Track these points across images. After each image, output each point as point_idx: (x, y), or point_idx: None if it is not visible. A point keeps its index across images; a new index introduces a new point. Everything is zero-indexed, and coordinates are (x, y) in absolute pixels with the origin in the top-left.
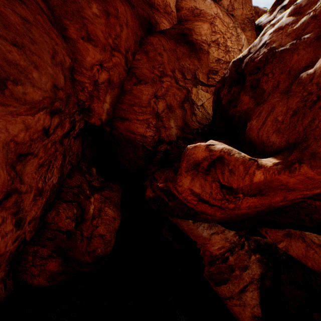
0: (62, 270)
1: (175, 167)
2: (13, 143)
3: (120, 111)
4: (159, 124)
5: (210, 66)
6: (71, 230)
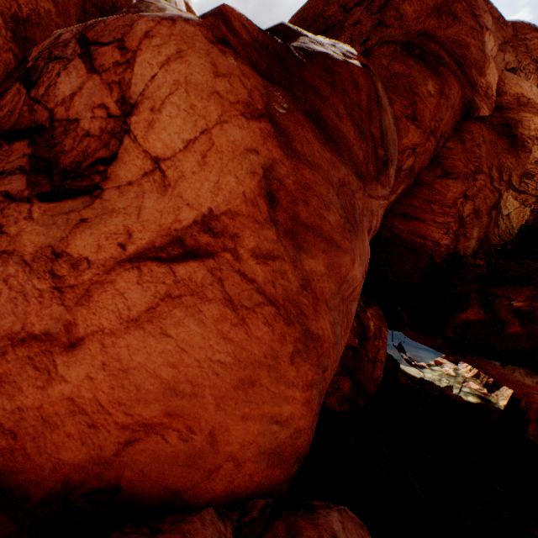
0: (348, 394)
1: None
2: (374, 228)
3: (406, 206)
4: (460, 231)
5: (526, 168)
6: (356, 347)
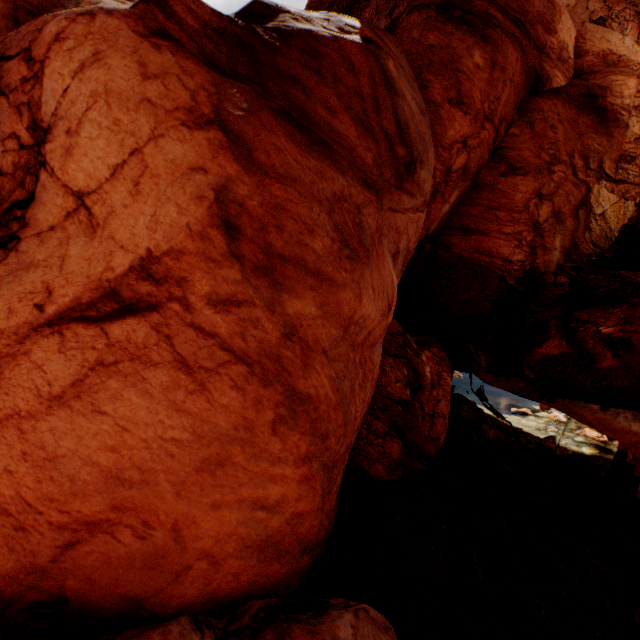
0: (399, 459)
1: (634, 303)
2: (406, 251)
3: (464, 217)
4: (536, 242)
5: (623, 149)
6: (407, 400)
